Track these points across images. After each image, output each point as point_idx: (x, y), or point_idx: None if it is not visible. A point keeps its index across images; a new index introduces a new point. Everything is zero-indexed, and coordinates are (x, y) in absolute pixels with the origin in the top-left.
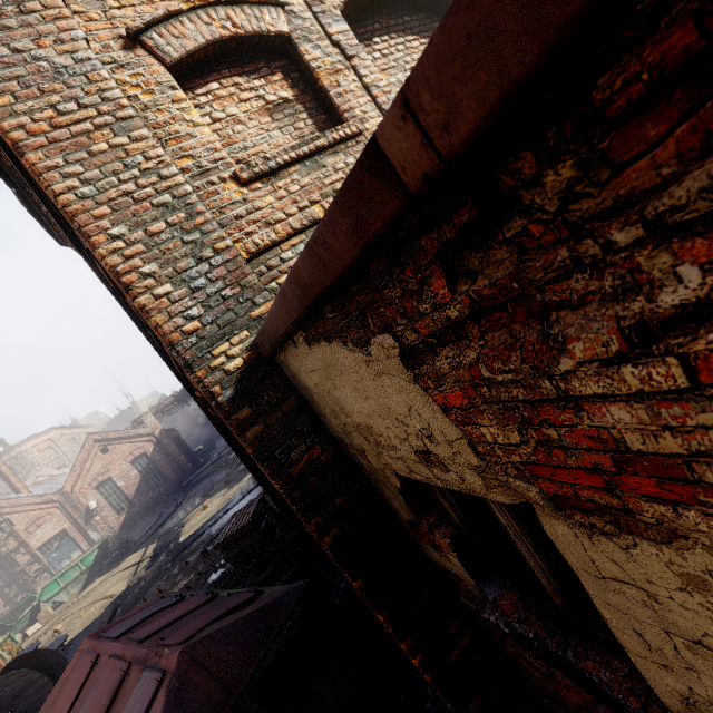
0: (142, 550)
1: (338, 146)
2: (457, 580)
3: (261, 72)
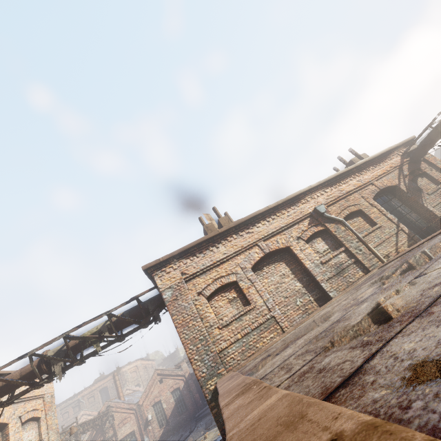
0: None
1: (247, 312)
2: None
3: (228, 290)
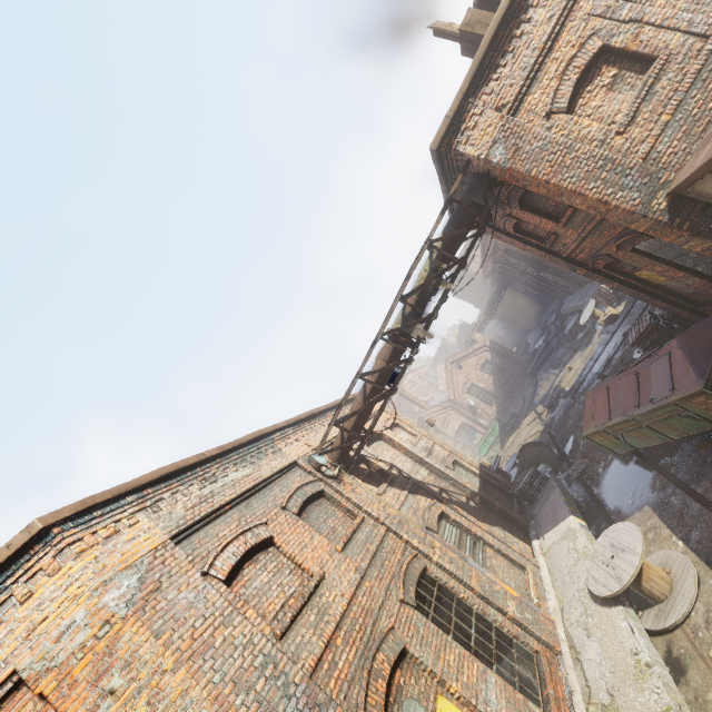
0: (531, 413)
1: (658, 75)
2: None
3: (595, 75)
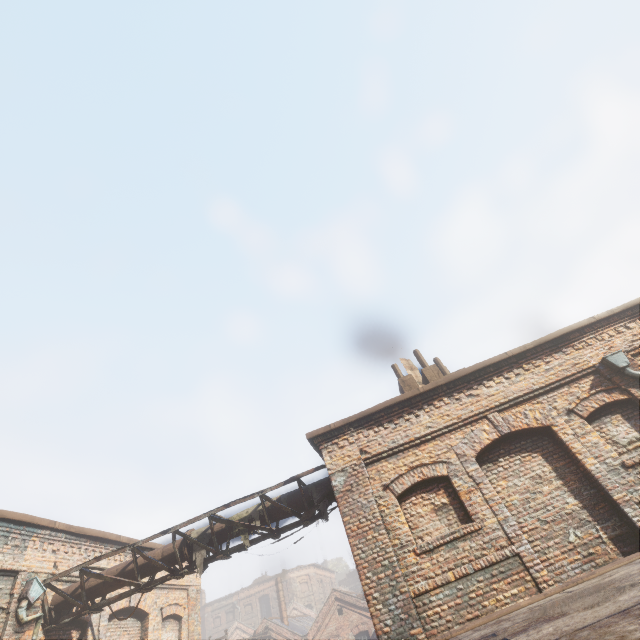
0: None
1: (466, 535)
2: None
3: (434, 490)
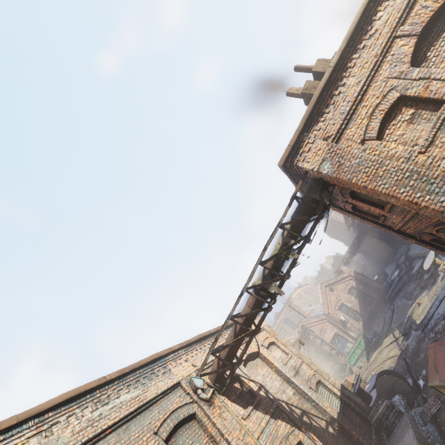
0: (390, 335)
1: None
2: None
3: (397, 114)
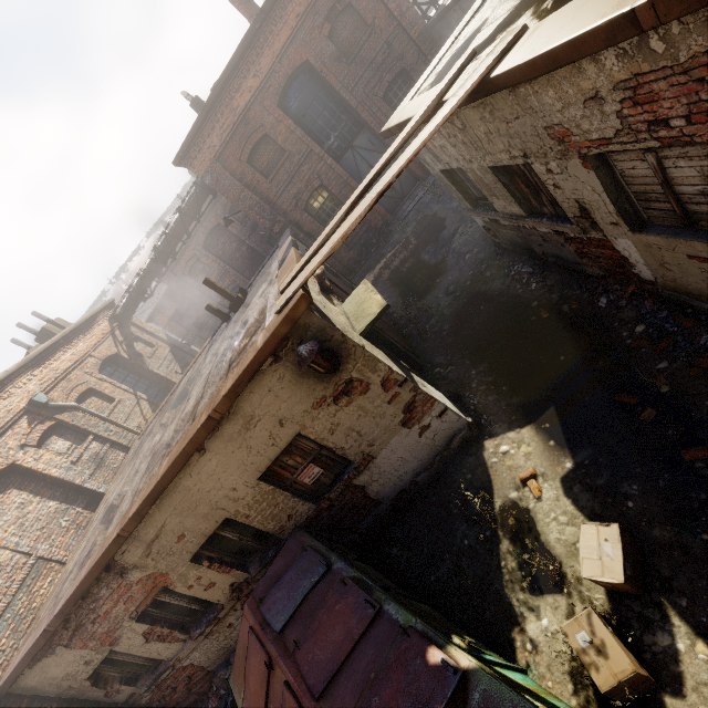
0: None
1: None
2: (136, 696)
3: None
